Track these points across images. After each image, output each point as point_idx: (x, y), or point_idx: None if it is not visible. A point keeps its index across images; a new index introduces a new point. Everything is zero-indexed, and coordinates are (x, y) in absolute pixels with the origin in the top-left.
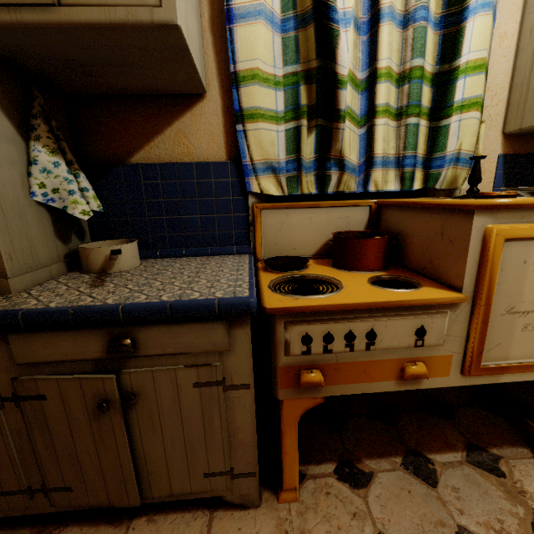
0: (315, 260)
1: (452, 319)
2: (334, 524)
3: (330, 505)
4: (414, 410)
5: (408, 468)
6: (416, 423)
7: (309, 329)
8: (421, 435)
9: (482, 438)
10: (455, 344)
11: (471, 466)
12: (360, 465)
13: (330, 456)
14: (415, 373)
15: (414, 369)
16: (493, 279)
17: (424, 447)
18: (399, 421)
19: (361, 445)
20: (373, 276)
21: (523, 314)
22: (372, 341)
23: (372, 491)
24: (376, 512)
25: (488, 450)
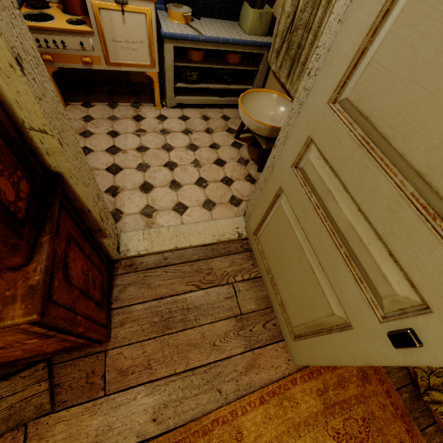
0: (59, 5)
1: (94, 41)
2: (75, 113)
3: (76, 110)
4: (125, 93)
5: (108, 105)
6: (122, 96)
7: (37, 36)
8: (121, 99)
9: (142, 101)
10: (99, 52)
11: (130, 106)
12: (92, 104)
13: (82, 101)
14: (86, 61)
15: (85, 59)
16: (101, 25)
17: (119, 102)
18: (116, 95)
19: (96, 100)
20: (72, 18)
21: (119, 42)
22: (65, 45)
23: (92, 108)
24: (90, 112)
25: (140, 104)
